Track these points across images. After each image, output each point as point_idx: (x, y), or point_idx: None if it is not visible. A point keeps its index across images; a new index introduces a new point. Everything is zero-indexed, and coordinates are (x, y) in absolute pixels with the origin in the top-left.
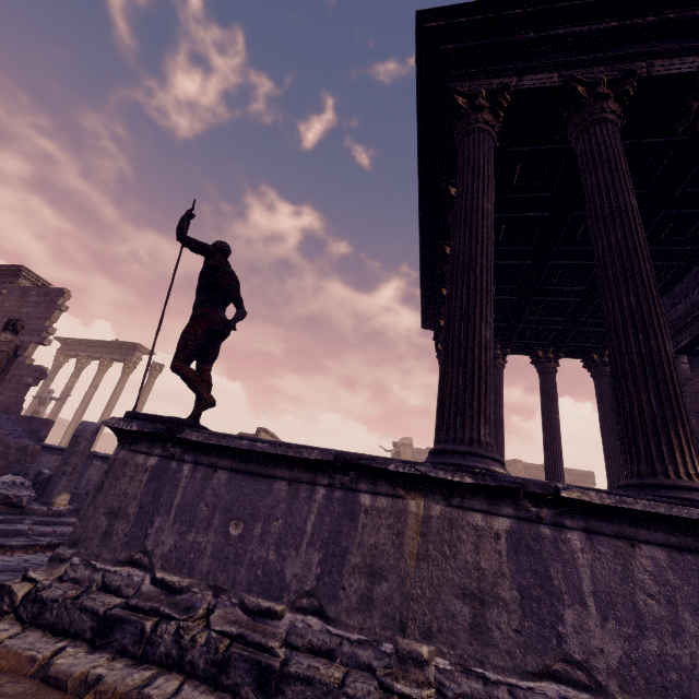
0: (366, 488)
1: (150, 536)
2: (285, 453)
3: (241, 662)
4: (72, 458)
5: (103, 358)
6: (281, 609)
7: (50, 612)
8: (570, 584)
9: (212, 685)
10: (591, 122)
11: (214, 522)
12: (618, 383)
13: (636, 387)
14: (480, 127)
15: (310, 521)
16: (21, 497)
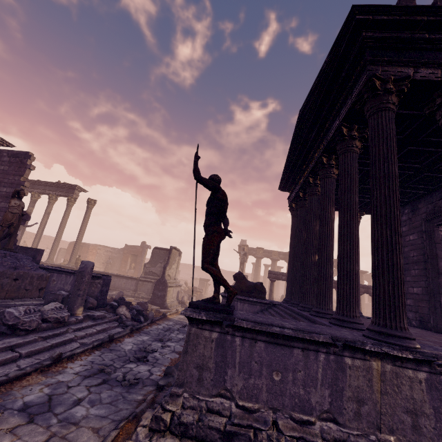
0: (348, 355)
1: (227, 381)
2: (303, 337)
3: None
4: (82, 285)
5: (51, 194)
6: (314, 420)
7: (191, 430)
8: None
9: None
10: None
11: (263, 372)
12: None
13: None
14: (389, 106)
15: (319, 372)
16: (64, 317)
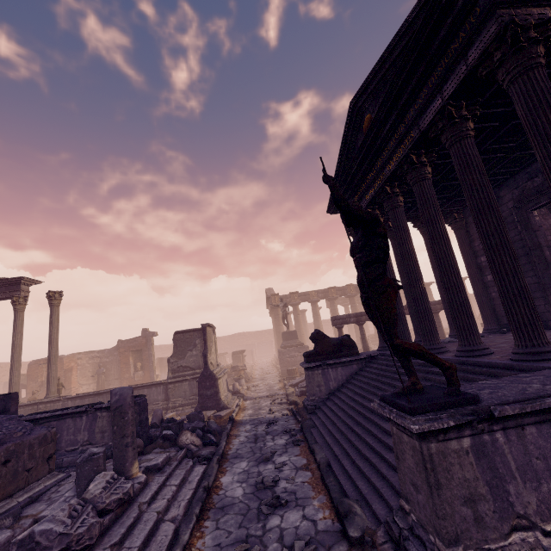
0: None
1: (514, 503)
2: None
3: None
4: (126, 429)
5: None
6: None
7: None
8: None
9: None
10: None
11: None
12: None
13: None
14: (540, 61)
15: None
16: (128, 492)
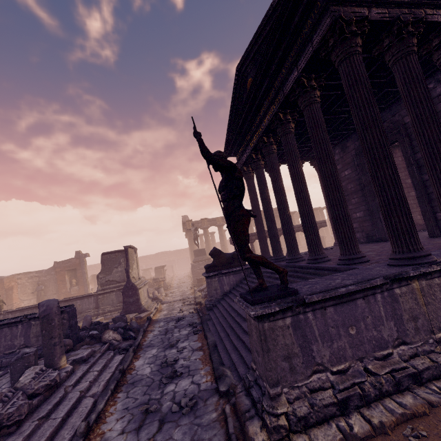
0: (396, 286)
1: (315, 356)
2: (365, 287)
3: (404, 378)
4: (54, 332)
5: None
6: (391, 351)
7: (311, 418)
8: None
9: (398, 392)
10: (408, 52)
11: (341, 333)
12: None
13: None
14: (358, 50)
15: (381, 311)
16: (54, 379)
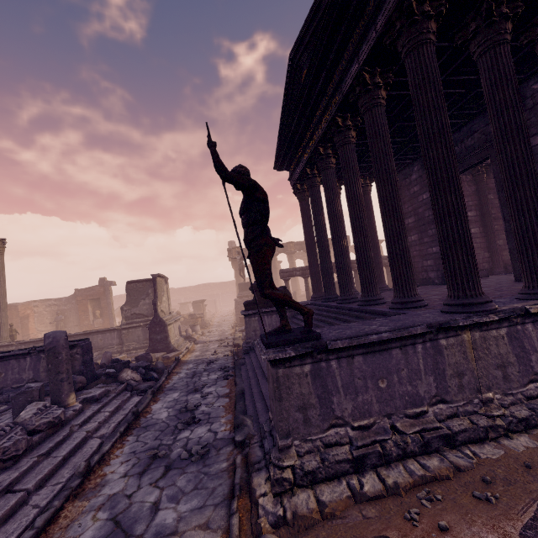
0: (442, 337)
1: (335, 409)
2: (402, 335)
3: (434, 439)
4: (61, 367)
5: None
6: (426, 409)
7: (320, 474)
8: (531, 346)
9: (425, 454)
10: (498, 42)
11: (369, 385)
12: (524, 242)
13: (536, 244)
14: (430, 38)
15: (420, 363)
16: (58, 416)
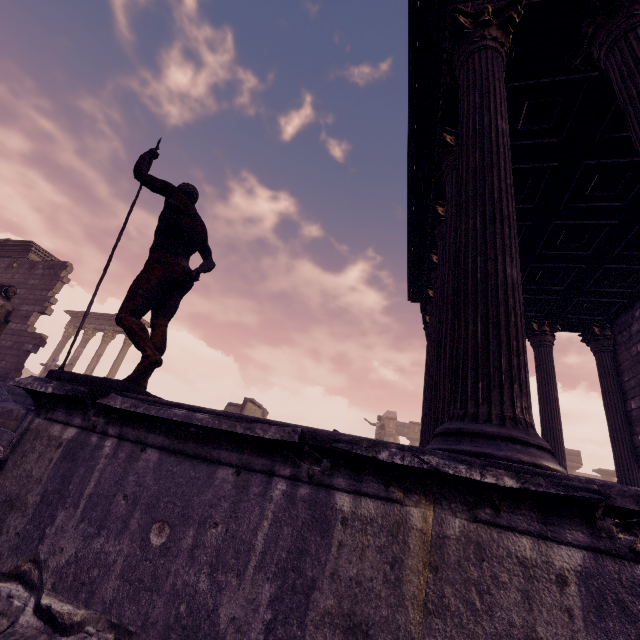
0: (345, 485)
1: (46, 539)
2: (231, 429)
3: None
4: None
5: (107, 330)
6: None
7: None
8: None
9: None
10: (630, 26)
11: (132, 523)
12: None
13: None
14: (486, 44)
15: (262, 531)
16: None
